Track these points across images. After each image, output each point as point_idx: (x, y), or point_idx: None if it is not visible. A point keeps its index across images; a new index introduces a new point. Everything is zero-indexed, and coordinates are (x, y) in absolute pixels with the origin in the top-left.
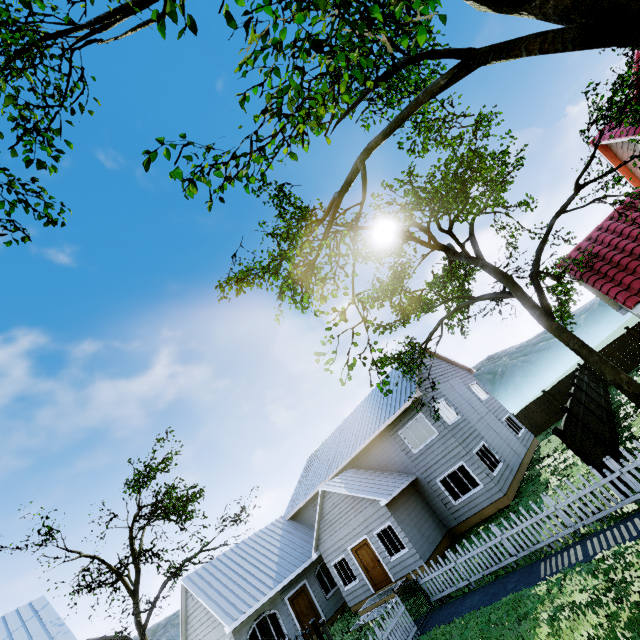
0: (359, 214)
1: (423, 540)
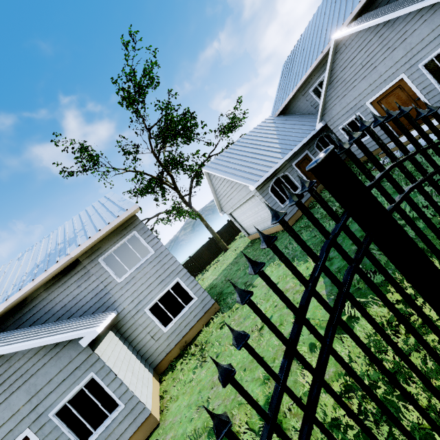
0: None
1: None
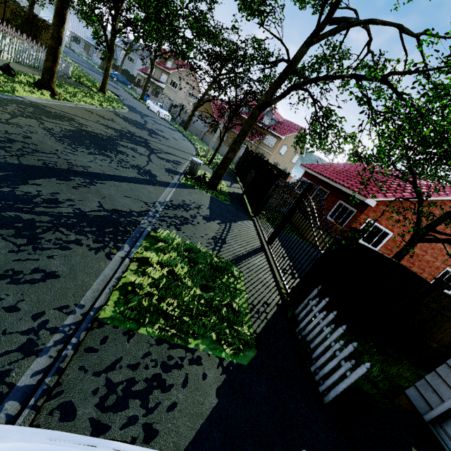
0: None
1: None
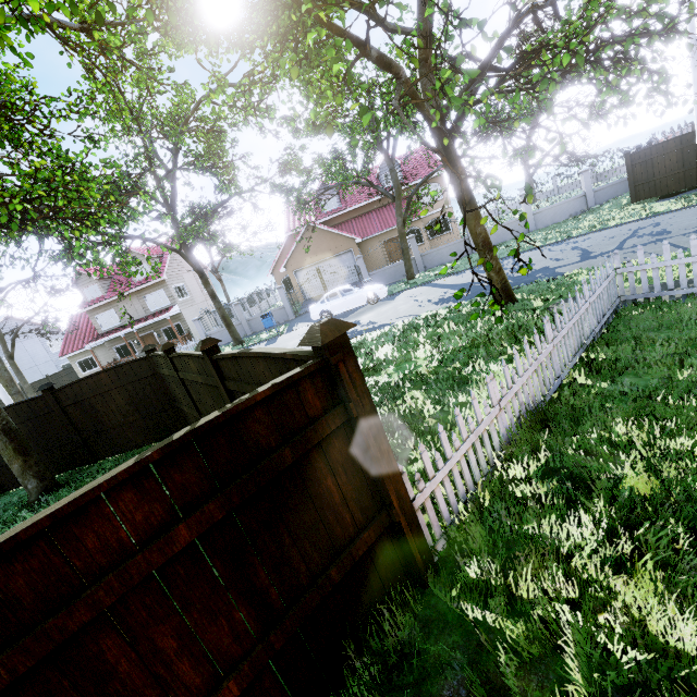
0: None
1: None
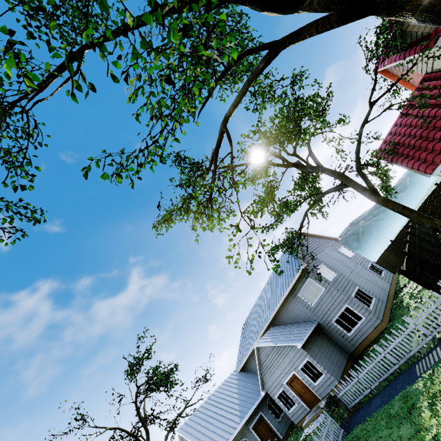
0: (231, 160)
1: (333, 366)
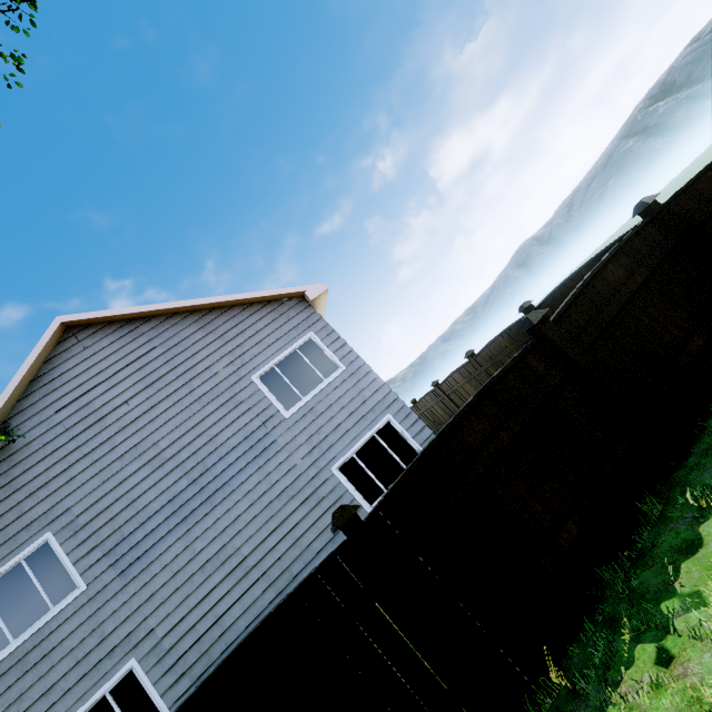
0: None
1: None
